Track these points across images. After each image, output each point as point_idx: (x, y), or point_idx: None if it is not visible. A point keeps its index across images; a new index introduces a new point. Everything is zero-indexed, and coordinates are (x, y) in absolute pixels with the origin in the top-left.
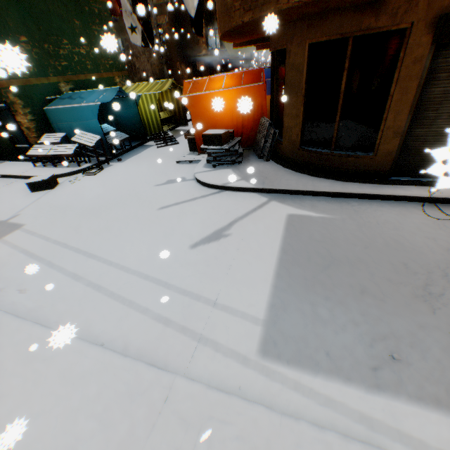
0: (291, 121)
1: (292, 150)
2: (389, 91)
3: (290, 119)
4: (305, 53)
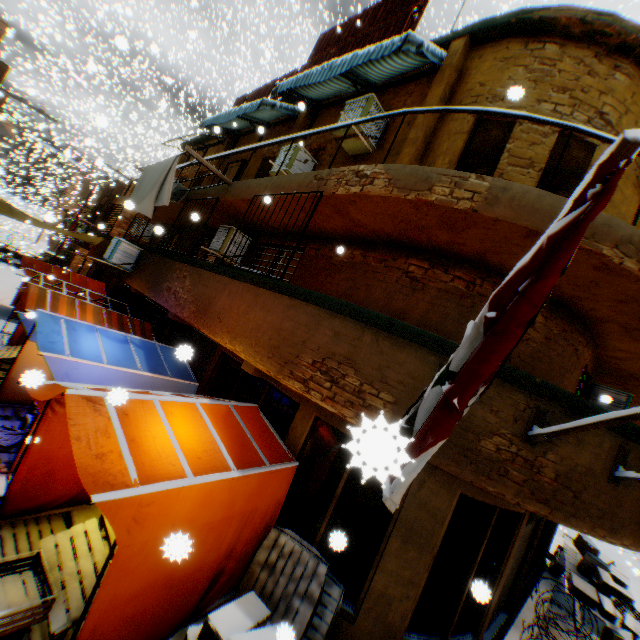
0: (395, 585)
1: (383, 639)
2: (502, 564)
3: (394, 582)
4: (454, 500)
